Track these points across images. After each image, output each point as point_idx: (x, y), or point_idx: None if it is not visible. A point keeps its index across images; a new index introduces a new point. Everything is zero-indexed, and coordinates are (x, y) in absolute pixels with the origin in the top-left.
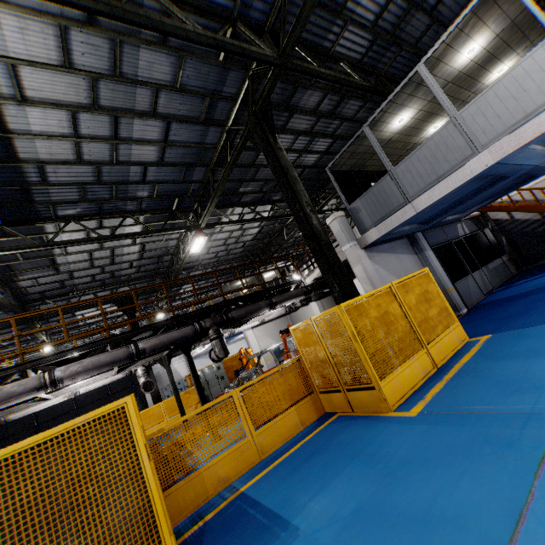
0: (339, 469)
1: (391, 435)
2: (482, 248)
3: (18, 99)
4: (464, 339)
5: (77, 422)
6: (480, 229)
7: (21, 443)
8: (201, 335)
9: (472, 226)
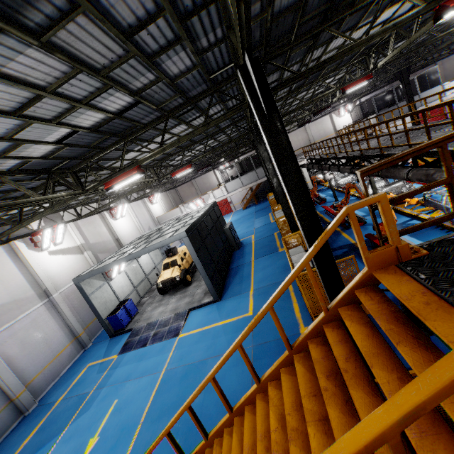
0: None
1: None
2: None
3: None
4: None
5: None
6: None
7: None
8: None
9: None
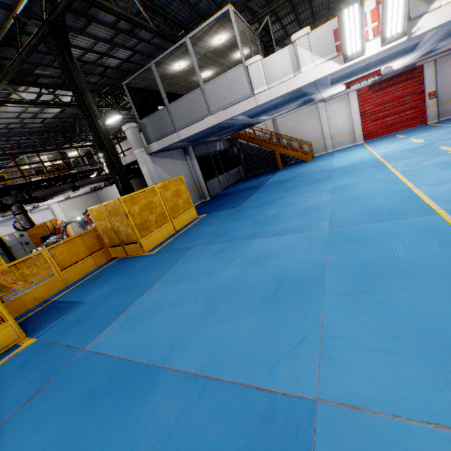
0: (111, 279)
1: (140, 262)
2: (232, 158)
3: None
4: (195, 216)
5: None
6: (231, 147)
7: None
8: (4, 210)
9: (226, 144)
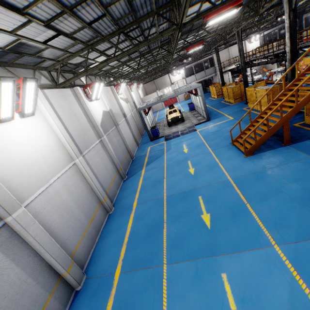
0: None
1: None
2: None
3: None
4: None
5: None
6: None
7: None
8: None
9: None
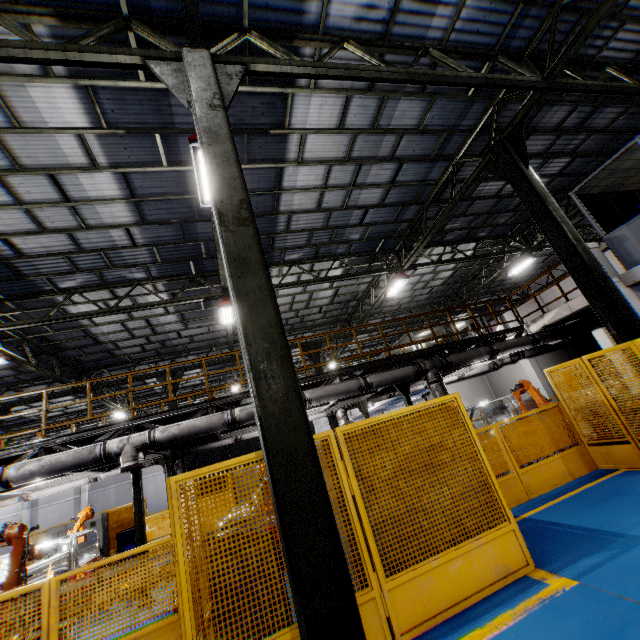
0: None
1: None
2: None
3: (298, 161)
4: None
5: (427, 405)
6: None
7: (397, 411)
8: (420, 376)
9: None
